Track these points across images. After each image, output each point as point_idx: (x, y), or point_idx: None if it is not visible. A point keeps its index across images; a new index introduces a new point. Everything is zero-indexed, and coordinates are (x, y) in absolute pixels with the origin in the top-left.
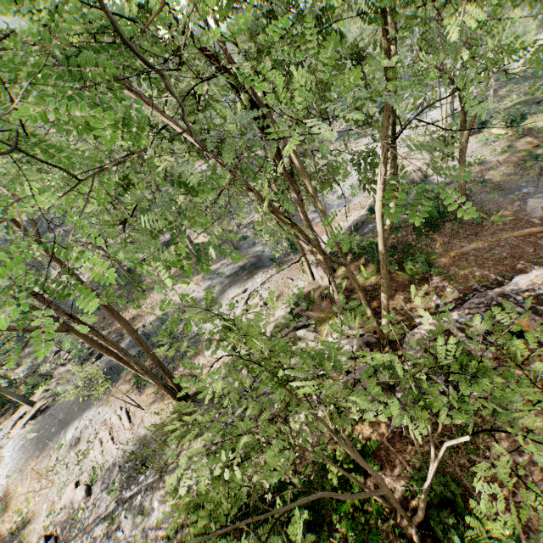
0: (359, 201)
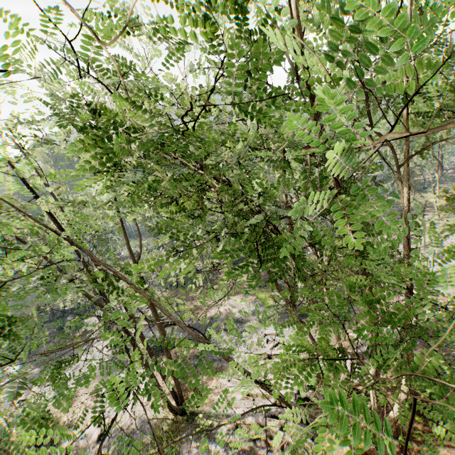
0: (447, 292)
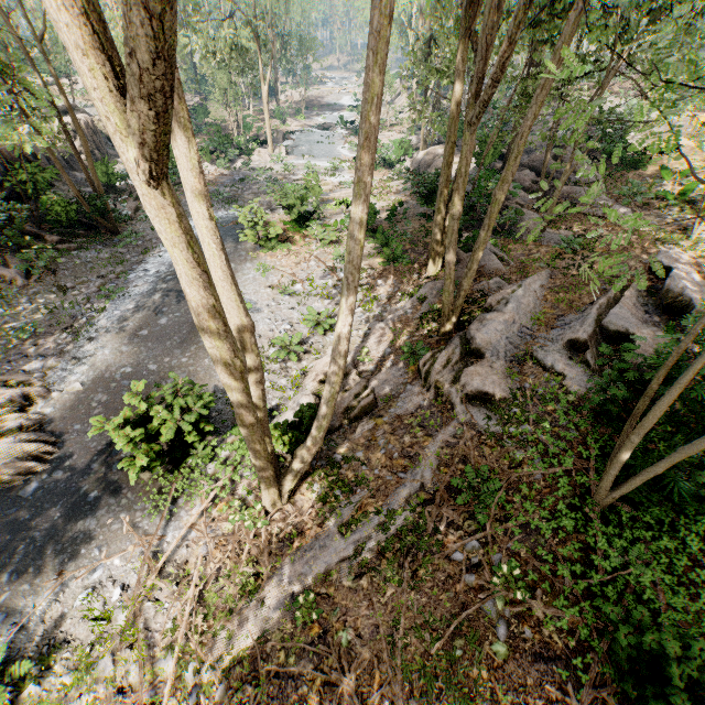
0: None
